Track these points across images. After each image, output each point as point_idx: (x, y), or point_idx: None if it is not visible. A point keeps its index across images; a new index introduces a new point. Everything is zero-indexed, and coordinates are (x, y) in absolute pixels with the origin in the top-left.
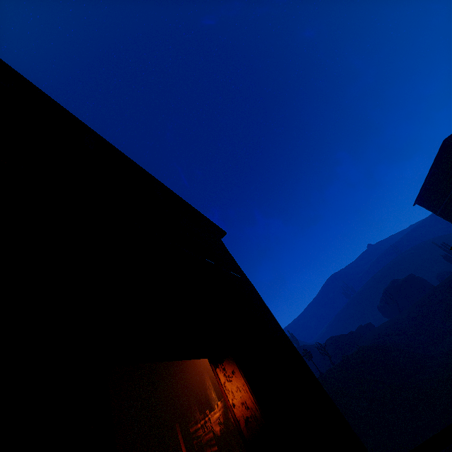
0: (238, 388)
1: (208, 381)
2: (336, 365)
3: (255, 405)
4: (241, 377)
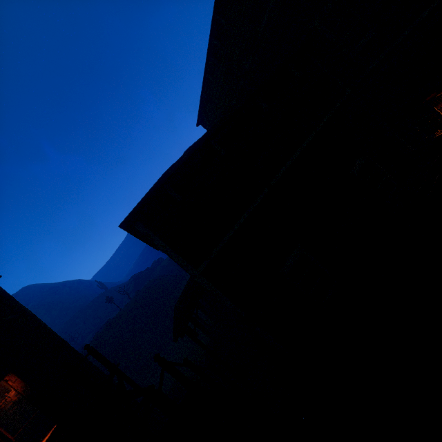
0: (19, 383)
1: None
2: (131, 300)
3: (27, 385)
4: (20, 379)
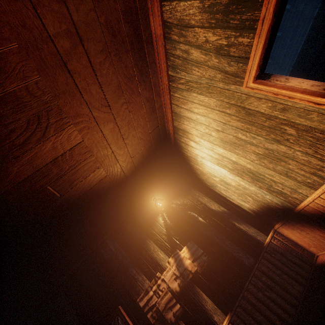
0: (300, 82)
1: (152, 245)
2: None
3: (322, 83)
4: (296, 78)
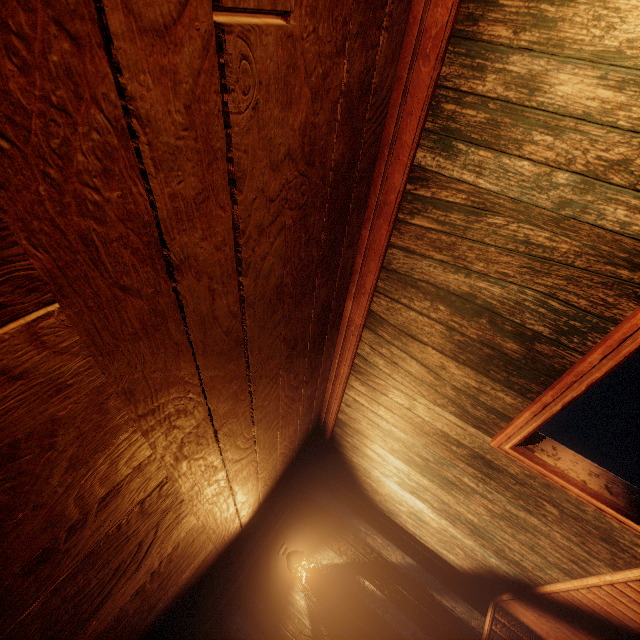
0: (573, 462)
1: None
2: None
3: (600, 468)
4: (566, 448)
